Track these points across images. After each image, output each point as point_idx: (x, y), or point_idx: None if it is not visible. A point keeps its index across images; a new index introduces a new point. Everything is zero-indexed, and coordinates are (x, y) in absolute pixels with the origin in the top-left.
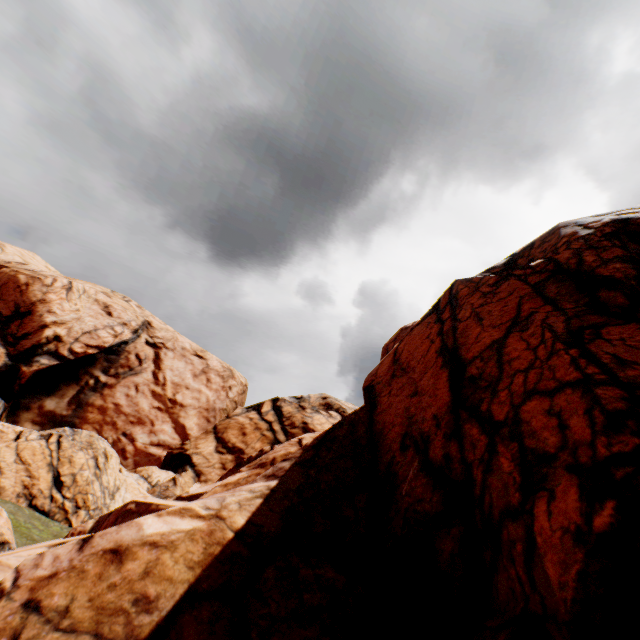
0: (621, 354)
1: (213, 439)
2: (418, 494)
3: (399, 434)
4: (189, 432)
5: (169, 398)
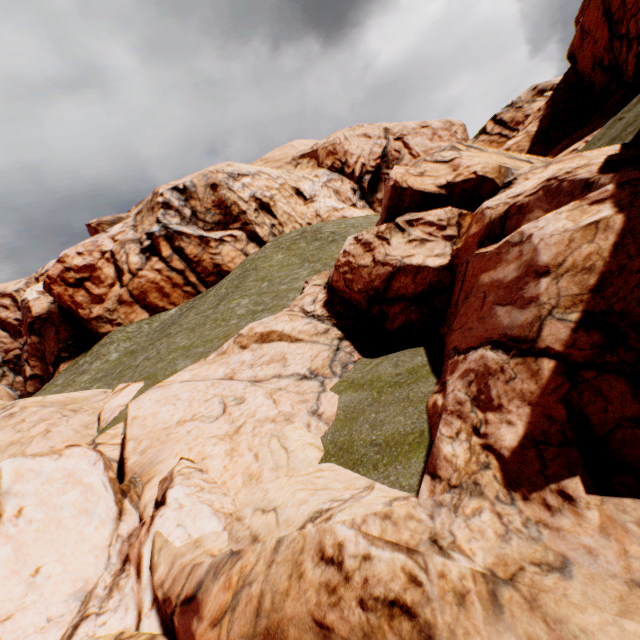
0: None
1: None
2: (600, 82)
3: (590, 67)
4: None
5: None
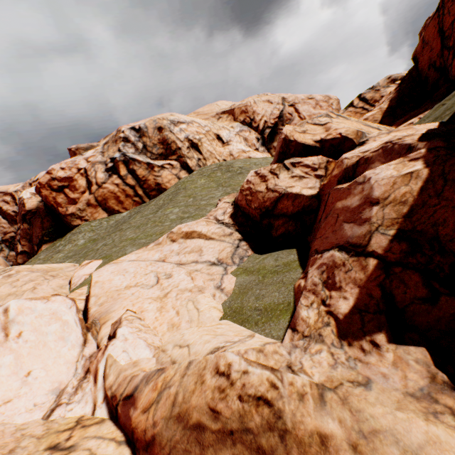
0: None
1: None
2: (433, 78)
3: (426, 67)
4: None
5: None
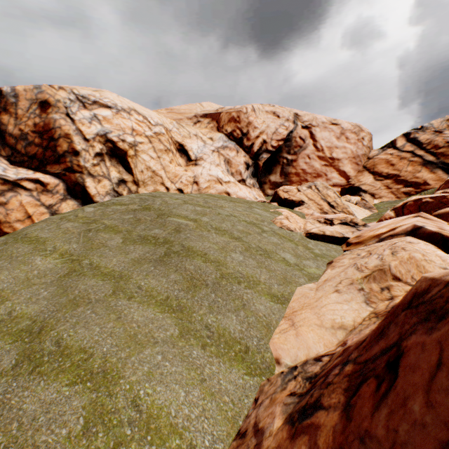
0: None
1: (368, 174)
2: None
3: None
4: (348, 174)
5: (328, 158)
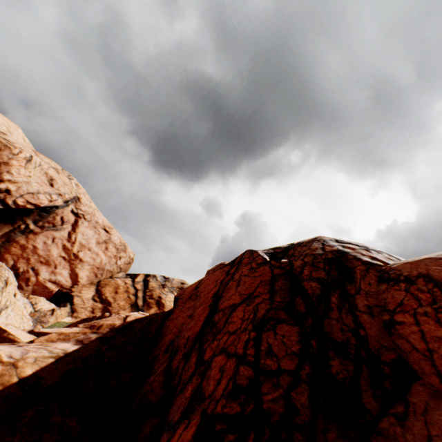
0: (274, 346)
1: (94, 289)
2: (154, 386)
3: (170, 340)
4: (79, 280)
5: (74, 253)
